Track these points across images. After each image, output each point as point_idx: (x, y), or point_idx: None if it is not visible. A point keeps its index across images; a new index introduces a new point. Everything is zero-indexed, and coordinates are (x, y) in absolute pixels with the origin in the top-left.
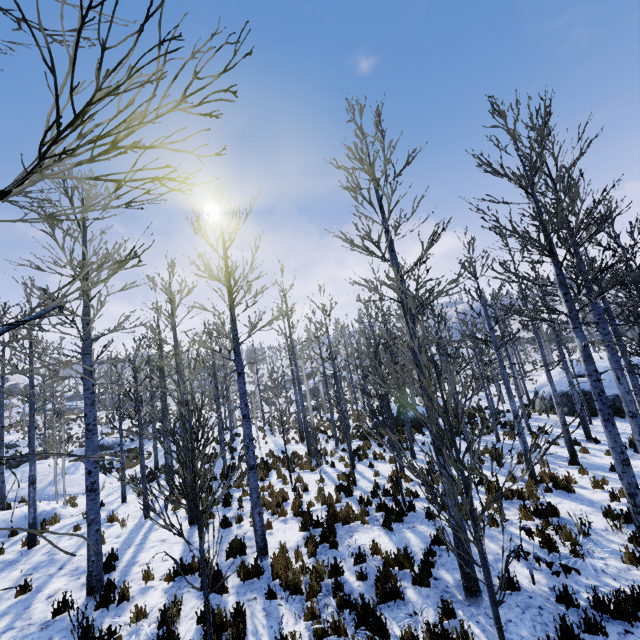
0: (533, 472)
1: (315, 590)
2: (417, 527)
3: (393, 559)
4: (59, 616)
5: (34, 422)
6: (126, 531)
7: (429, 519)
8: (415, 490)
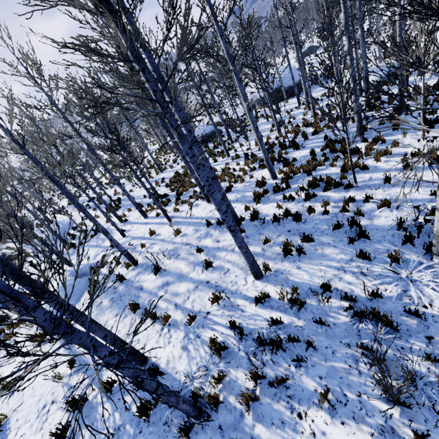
0: (315, 113)
1: (320, 164)
2: (307, 143)
3: (325, 147)
4: (242, 235)
5: (68, 192)
6: (176, 227)
7: (306, 140)
8: (283, 139)
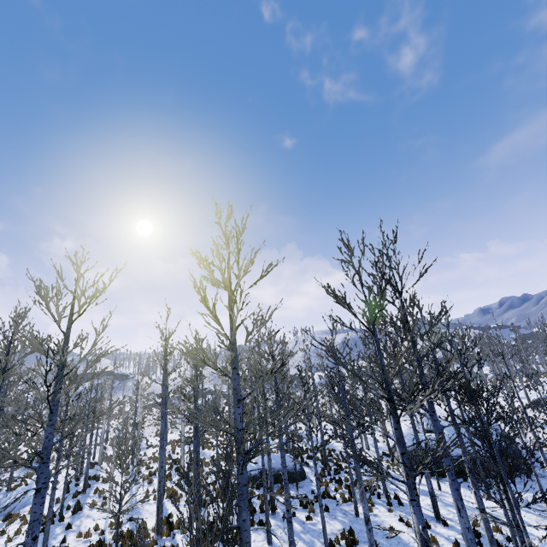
0: None
1: None
2: None
3: None
4: None
5: None
6: None
7: None
8: None
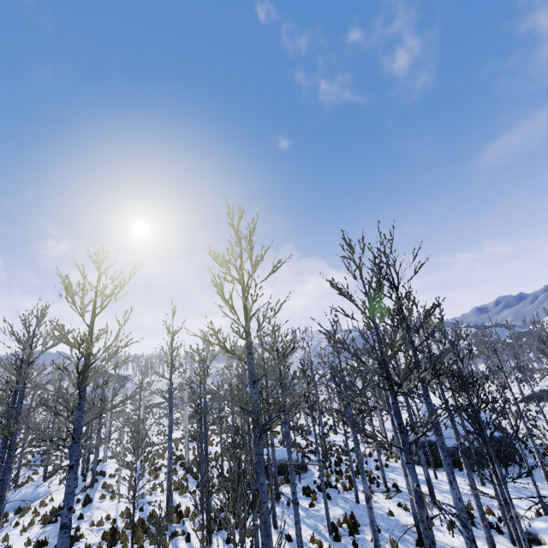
0: None
1: None
2: None
3: None
4: None
5: None
6: None
7: None
8: None
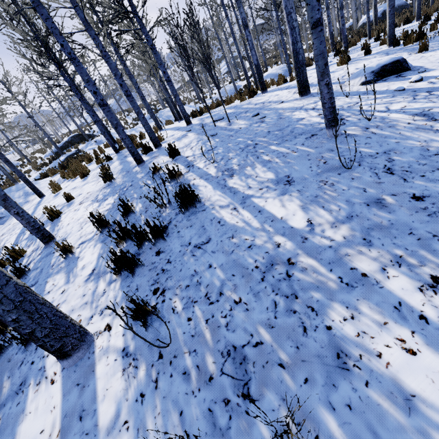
0: None
1: None
2: None
3: None
4: None
5: None
6: None
7: None
8: None
